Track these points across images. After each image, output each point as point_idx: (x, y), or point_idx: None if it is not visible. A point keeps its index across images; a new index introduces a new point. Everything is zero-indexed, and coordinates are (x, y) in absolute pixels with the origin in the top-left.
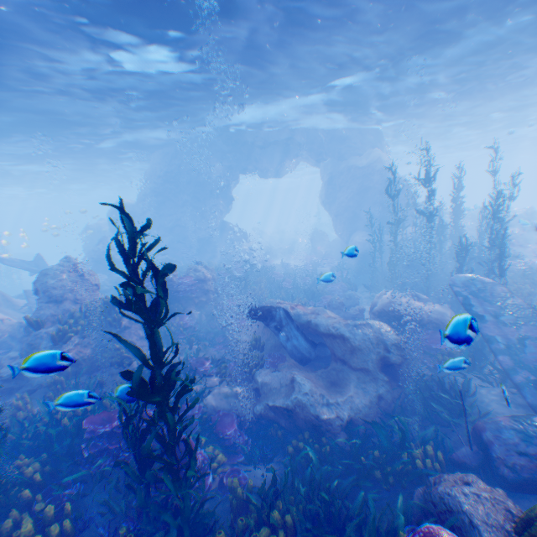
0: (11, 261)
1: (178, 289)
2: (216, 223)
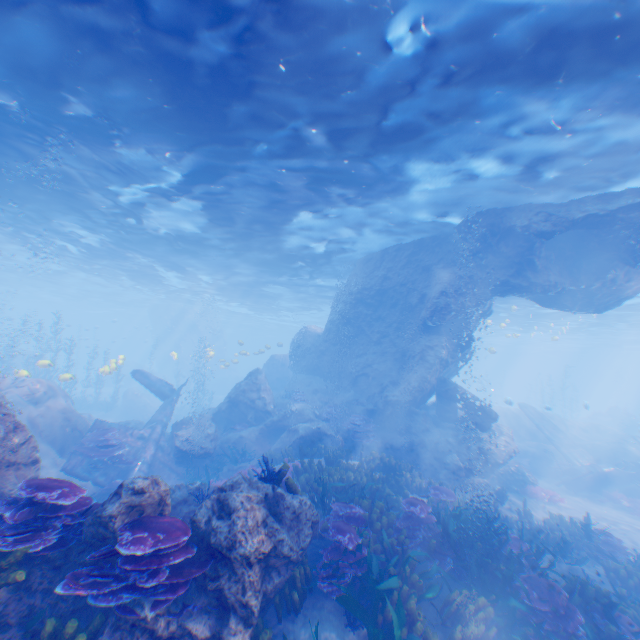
0: (144, 376)
1: (117, 560)
2: (425, 381)
